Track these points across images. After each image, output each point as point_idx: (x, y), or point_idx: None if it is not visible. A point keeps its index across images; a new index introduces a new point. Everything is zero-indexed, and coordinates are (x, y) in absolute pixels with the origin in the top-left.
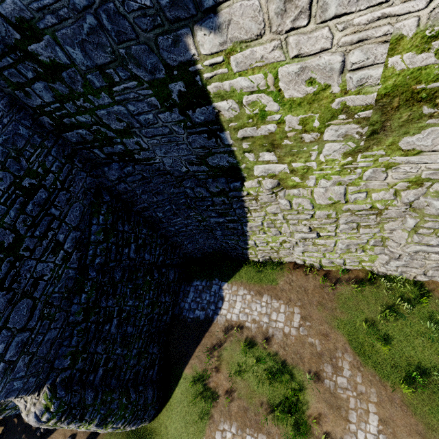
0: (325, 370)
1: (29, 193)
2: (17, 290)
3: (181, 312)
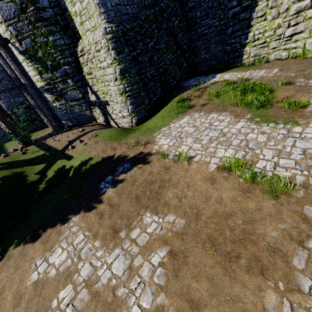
0: (297, 80)
1: None
2: None
3: (182, 85)
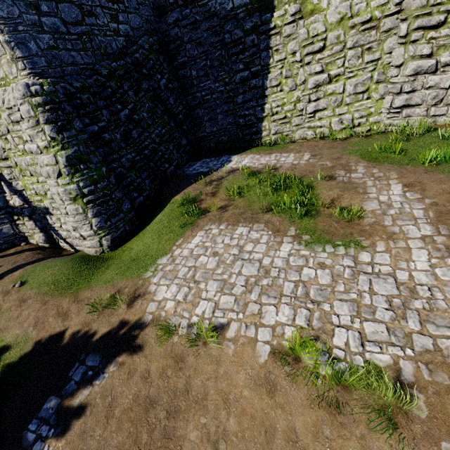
0: (337, 173)
1: None
2: None
3: (183, 172)
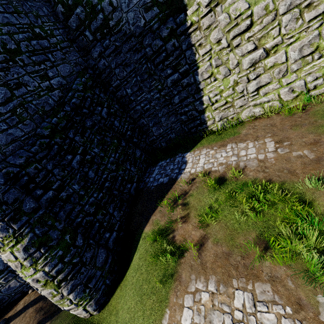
0: None
1: (37, 36)
2: (2, 78)
3: (145, 185)
